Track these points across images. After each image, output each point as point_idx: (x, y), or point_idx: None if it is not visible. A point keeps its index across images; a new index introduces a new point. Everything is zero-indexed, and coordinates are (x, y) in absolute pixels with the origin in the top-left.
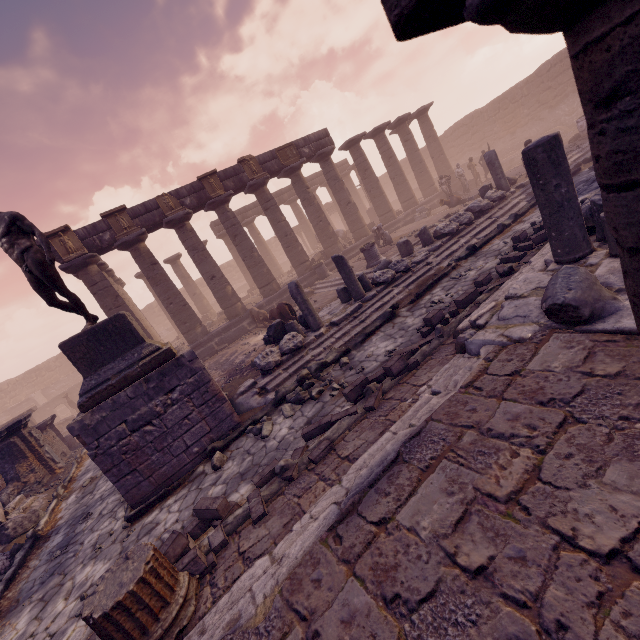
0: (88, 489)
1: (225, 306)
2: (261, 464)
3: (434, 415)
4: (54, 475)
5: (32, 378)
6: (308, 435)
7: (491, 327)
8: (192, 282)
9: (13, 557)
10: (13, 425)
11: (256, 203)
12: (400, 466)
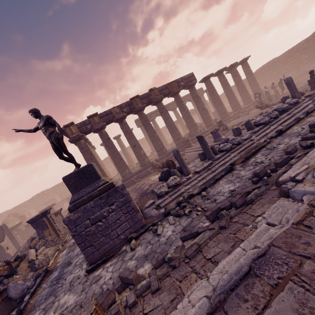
0: (72, 248)
1: (140, 160)
2: (156, 251)
3: (274, 242)
4: (59, 237)
5: (56, 189)
6: (184, 238)
7: (308, 182)
8: (125, 148)
9: (36, 279)
10: (44, 212)
11: (156, 110)
12: (253, 278)
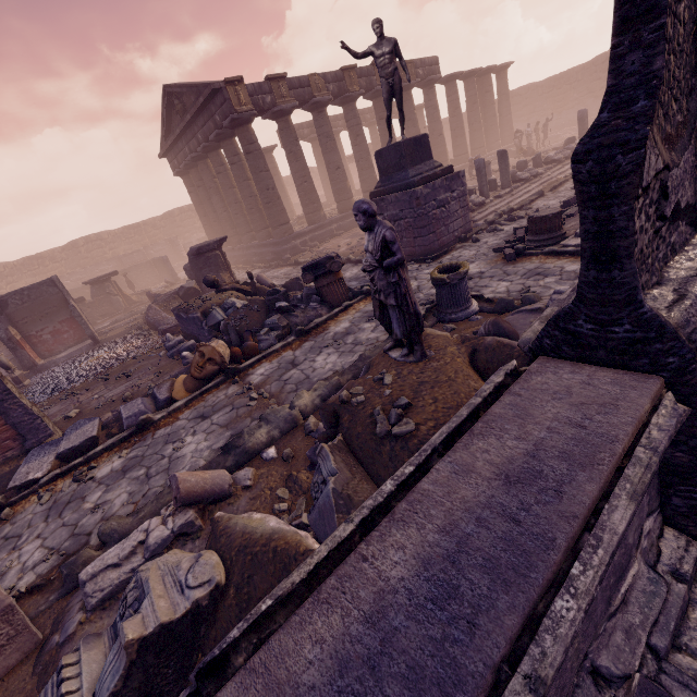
0: None
1: (343, 198)
2: None
3: None
4: None
5: (33, 266)
6: None
7: None
8: None
9: None
10: (222, 239)
11: None
12: None
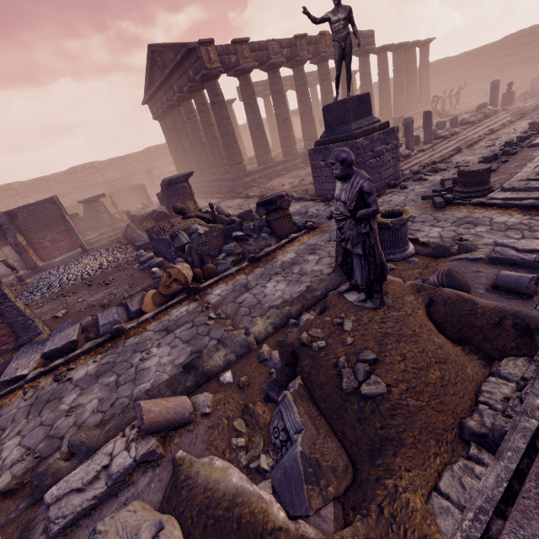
0: None
1: (287, 145)
2: None
3: None
4: None
5: (41, 185)
6: None
7: None
8: None
9: None
10: (189, 174)
11: None
12: None
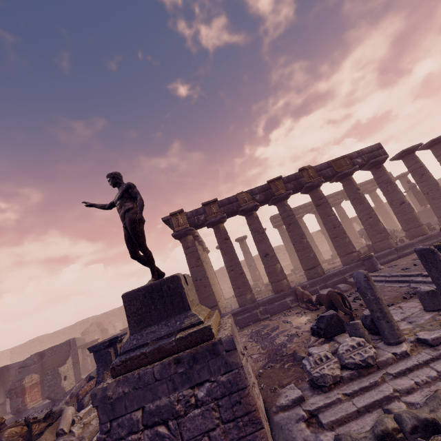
0: None
1: (272, 280)
2: None
3: None
4: None
5: None
6: None
7: None
8: (251, 256)
9: None
10: (113, 338)
11: (306, 204)
12: None
